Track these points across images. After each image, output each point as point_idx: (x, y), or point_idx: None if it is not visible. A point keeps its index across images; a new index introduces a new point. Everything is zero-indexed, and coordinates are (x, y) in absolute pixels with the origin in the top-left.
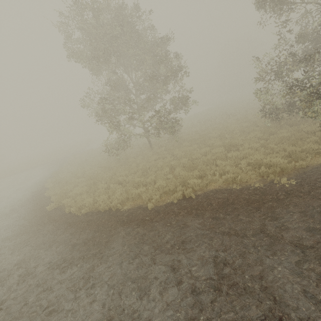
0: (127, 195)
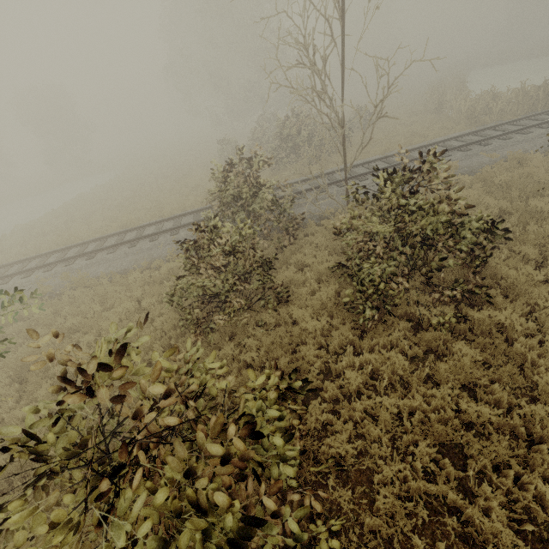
0: None
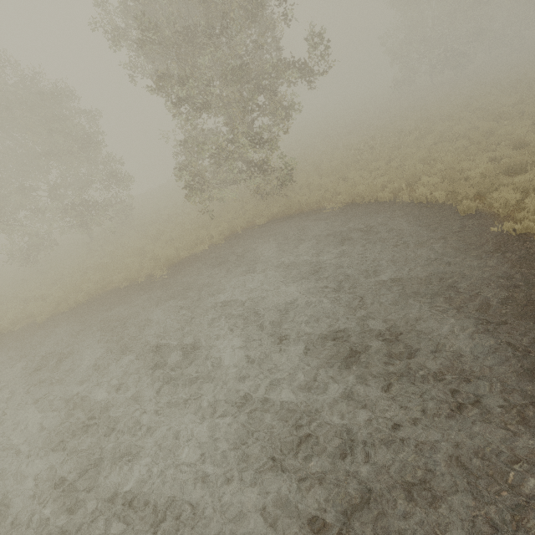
0: (20, 314)
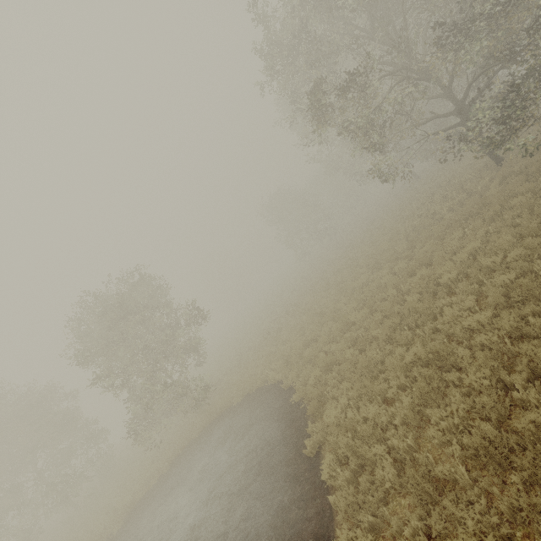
0: None
